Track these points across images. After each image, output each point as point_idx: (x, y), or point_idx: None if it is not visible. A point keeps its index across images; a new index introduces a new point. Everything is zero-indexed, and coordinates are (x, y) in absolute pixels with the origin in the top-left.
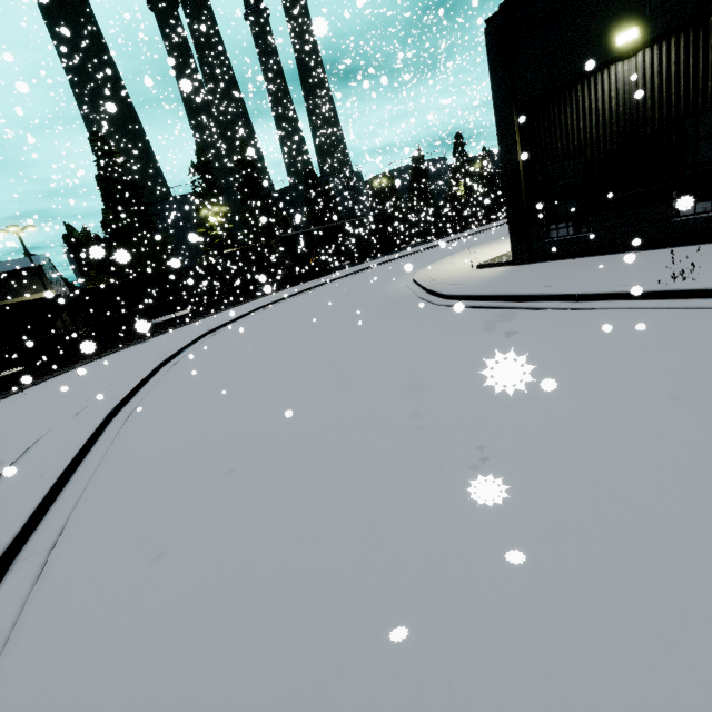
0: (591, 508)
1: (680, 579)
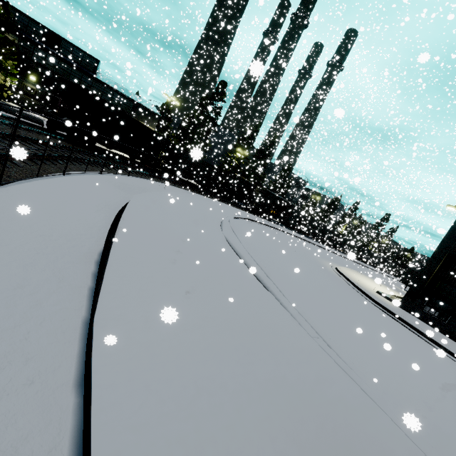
0: None
1: None
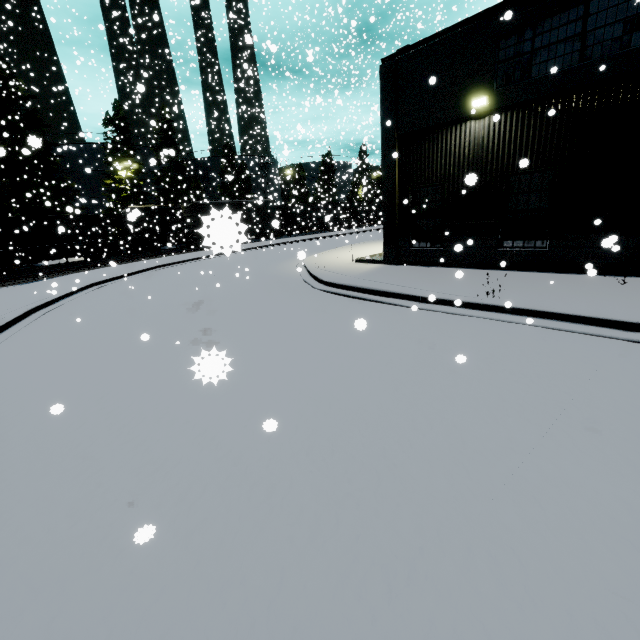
0: (374, 479)
1: (418, 540)
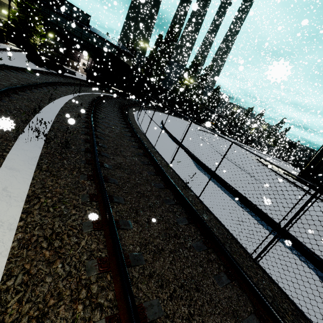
0: None
1: None
